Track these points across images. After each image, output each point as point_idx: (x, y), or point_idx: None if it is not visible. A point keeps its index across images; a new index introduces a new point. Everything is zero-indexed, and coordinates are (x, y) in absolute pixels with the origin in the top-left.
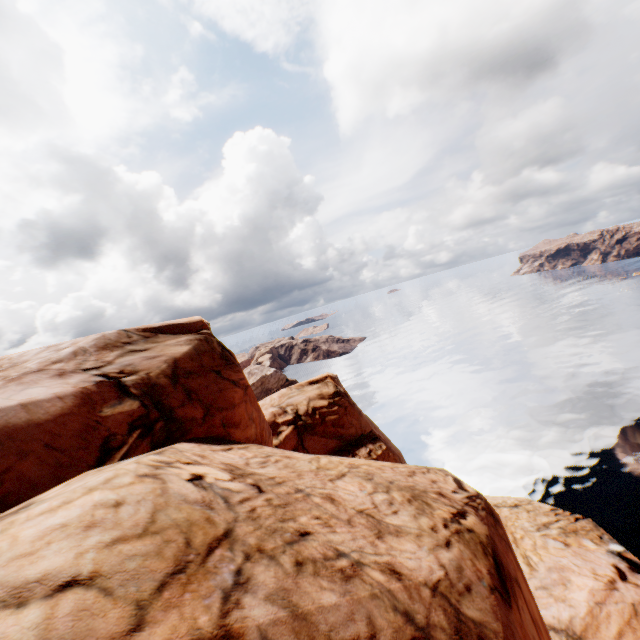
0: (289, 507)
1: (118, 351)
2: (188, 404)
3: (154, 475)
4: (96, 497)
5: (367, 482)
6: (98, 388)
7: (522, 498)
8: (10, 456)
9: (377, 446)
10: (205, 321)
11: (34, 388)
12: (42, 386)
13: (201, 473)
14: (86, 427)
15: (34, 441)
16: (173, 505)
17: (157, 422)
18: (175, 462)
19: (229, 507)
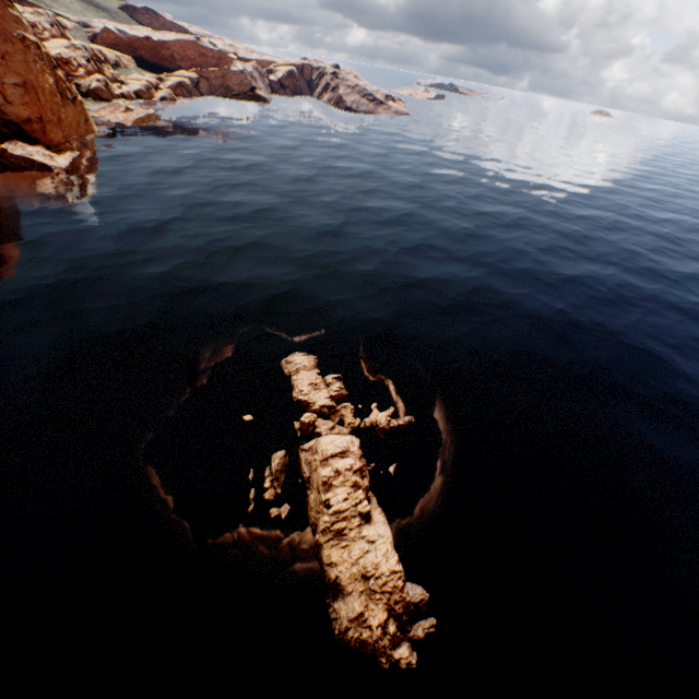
0: None
1: None
2: None
3: None
4: None
5: None
6: None
7: None
8: None
9: None
10: None
11: None
12: None
13: None
14: None
15: None
16: None
17: None
18: None
19: None
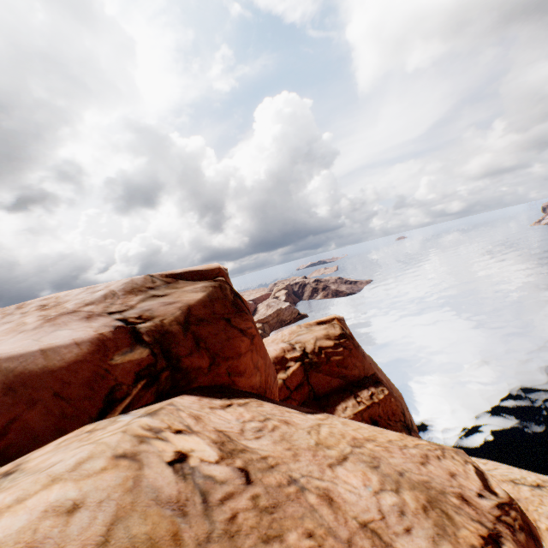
0: (277, 512)
1: (141, 295)
2: (195, 353)
3: (133, 455)
4: (52, 495)
5: (372, 472)
6: (114, 334)
7: (546, 477)
8: (20, 404)
9: (379, 390)
10: (223, 267)
11: (62, 330)
12: (69, 328)
13: (187, 450)
14: (95, 375)
15: (45, 389)
16: (139, 509)
17: (163, 372)
18: (165, 429)
19: (206, 511)
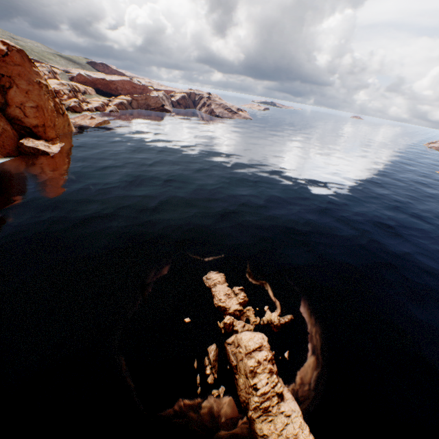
0: None
1: None
2: None
3: None
4: None
5: None
6: None
7: None
8: None
9: None
10: None
11: None
12: None
13: None
14: None
15: None
16: None
17: None
18: None
19: None
